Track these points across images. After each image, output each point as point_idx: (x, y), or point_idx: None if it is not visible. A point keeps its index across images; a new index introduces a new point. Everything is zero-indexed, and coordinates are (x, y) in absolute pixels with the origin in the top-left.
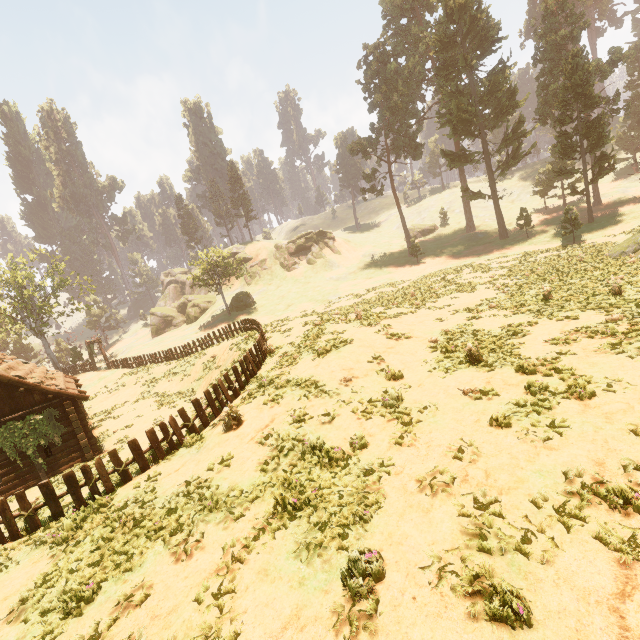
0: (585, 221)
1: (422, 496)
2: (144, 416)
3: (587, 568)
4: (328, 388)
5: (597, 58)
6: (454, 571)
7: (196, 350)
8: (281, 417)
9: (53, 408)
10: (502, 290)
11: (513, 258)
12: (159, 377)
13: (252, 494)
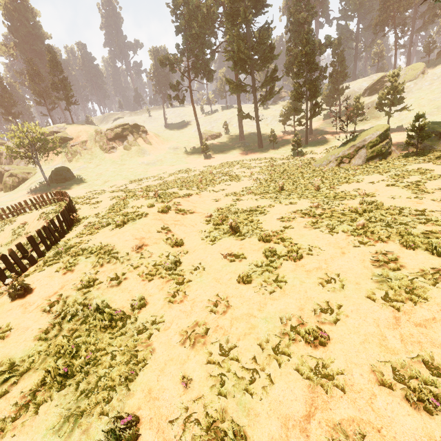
0: (304, 143)
1: (182, 348)
2: None
3: (289, 397)
4: (120, 255)
5: (319, 39)
6: (197, 419)
7: (6, 217)
8: (71, 283)
9: None
10: (256, 182)
11: (264, 161)
12: None
13: (23, 367)
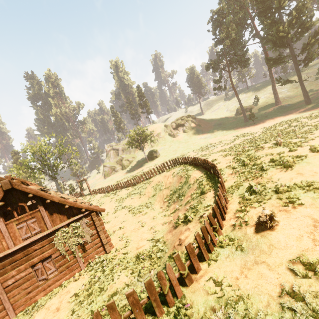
0: None
1: None
2: (127, 220)
3: None
4: None
5: None
6: None
7: (143, 180)
8: None
9: (85, 218)
10: None
11: None
12: (124, 197)
13: None
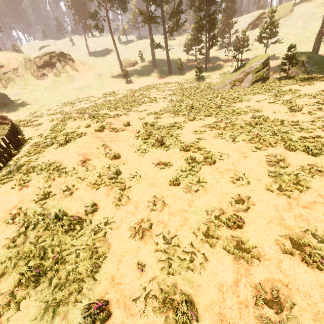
0: (204, 70)
1: (133, 242)
2: None
3: (221, 269)
4: (68, 170)
5: None
6: (154, 295)
7: None
8: (28, 197)
9: None
10: (170, 102)
11: (175, 85)
12: None
13: None
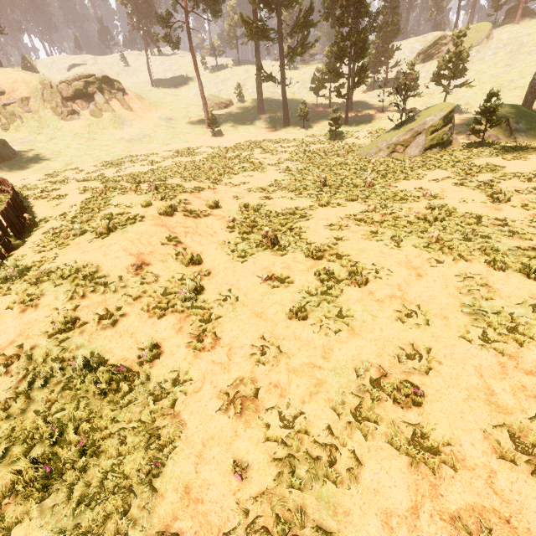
0: (342, 123)
1: (225, 420)
2: None
3: (386, 482)
4: (110, 280)
5: None
6: (264, 528)
7: None
8: (37, 327)
9: None
10: (287, 173)
11: (294, 145)
12: None
13: None
